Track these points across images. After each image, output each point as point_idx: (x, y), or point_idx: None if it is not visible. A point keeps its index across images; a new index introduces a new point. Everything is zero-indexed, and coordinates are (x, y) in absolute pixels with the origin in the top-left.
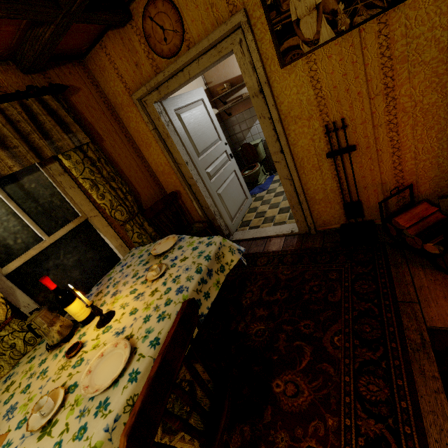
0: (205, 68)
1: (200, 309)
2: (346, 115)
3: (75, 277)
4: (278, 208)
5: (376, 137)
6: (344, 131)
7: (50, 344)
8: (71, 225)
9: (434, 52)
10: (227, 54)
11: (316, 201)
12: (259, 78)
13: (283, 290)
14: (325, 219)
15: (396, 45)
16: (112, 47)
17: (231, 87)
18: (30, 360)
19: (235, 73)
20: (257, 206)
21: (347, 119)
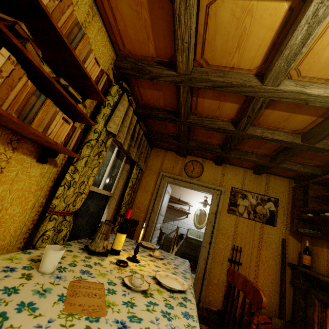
0: (200, 190)
1: None
2: (242, 247)
3: (83, 221)
4: None
5: (250, 265)
6: (240, 253)
7: (95, 249)
8: (108, 193)
9: (274, 246)
10: (209, 193)
11: (211, 283)
12: (218, 209)
13: None
14: (211, 299)
15: (264, 235)
16: (169, 155)
17: (170, 199)
18: (68, 250)
19: (175, 195)
20: None
21: (242, 249)
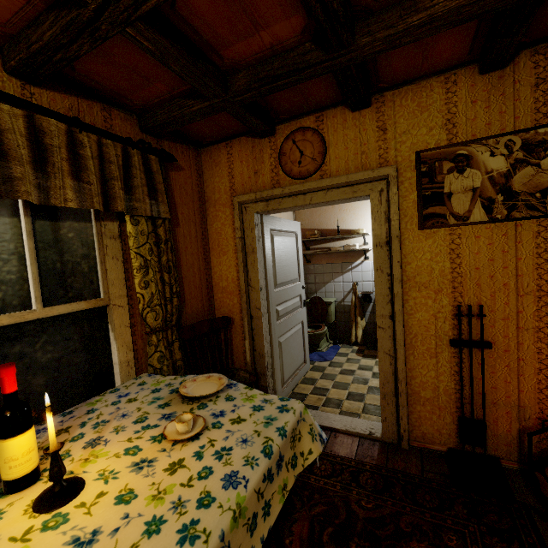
0: (332, 200)
1: (252, 538)
2: (484, 302)
3: (35, 387)
4: (346, 390)
5: (519, 341)
6: (481, 321)
7: None
8: (83, 304)
9: None
10: (360, 198)
11: (419, 399)
12: (391, 230)
13: (361, 541)
14: (427, 431)
15: None
16: (238, 149)
17: (320, 236)
18: None
19: (329, 226)
20: (315, 378)
21: (485, 308)
